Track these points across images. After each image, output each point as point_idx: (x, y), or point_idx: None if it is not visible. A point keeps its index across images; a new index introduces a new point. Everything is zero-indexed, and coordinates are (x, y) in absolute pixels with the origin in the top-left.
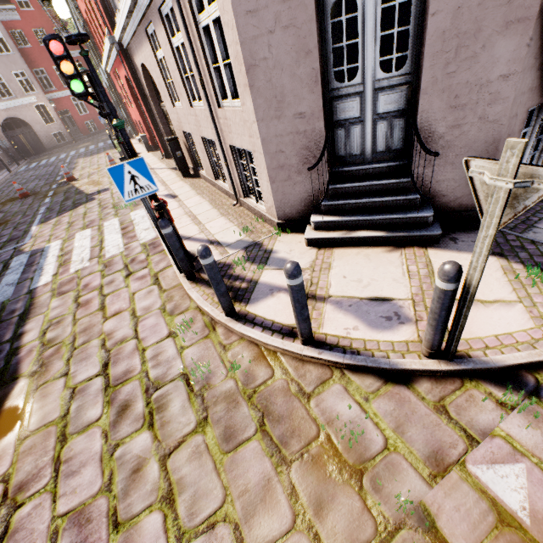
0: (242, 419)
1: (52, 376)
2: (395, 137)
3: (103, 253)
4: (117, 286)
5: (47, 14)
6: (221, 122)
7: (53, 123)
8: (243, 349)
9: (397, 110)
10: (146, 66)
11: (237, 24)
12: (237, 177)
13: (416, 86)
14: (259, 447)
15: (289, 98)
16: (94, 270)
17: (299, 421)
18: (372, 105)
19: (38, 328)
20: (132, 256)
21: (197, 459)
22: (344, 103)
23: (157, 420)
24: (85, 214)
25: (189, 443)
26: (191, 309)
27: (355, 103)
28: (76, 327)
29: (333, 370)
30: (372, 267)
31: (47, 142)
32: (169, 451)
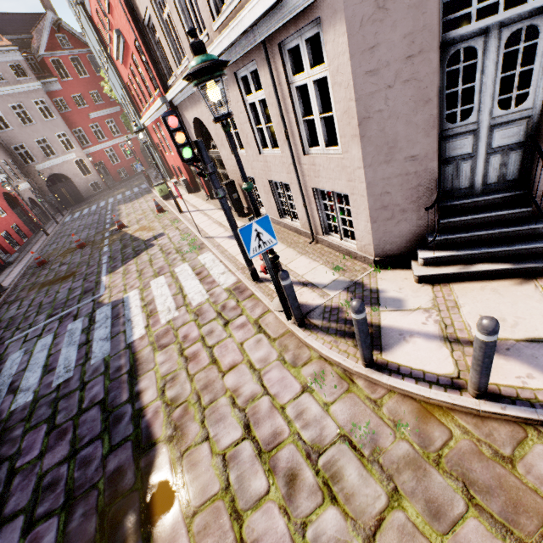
0: (441, 490)
1: (192, 440)
2: (510, 168)
3: (188, 301)
4: (219, 336)
5: (204, 101)
6: (304, 168)
7: (90, 174)
8: (398, 404)
9: (514, 143)
10: (201, 120)
11: (355, 83)
12: (316, 217)
13: (537, 119)
14: (481, 527)
15: (402, 144)
16: (186, 319)
17: (514, 492)
18: (486, 141)
19: (154, 386)
20: (221, 303)
21: (410, 542)
22: (454, 142)
23: (337, 492)
24: (150, 261)
25: (390, 521)
26: (314, 359)
27: (466, 141)
28: (195, 383)
29: (524, 427)
30: (508, 303)
31: (85, 192)
32: (370, 532)
